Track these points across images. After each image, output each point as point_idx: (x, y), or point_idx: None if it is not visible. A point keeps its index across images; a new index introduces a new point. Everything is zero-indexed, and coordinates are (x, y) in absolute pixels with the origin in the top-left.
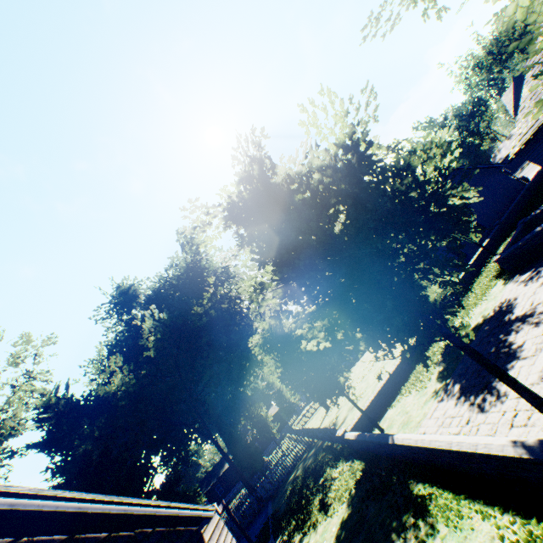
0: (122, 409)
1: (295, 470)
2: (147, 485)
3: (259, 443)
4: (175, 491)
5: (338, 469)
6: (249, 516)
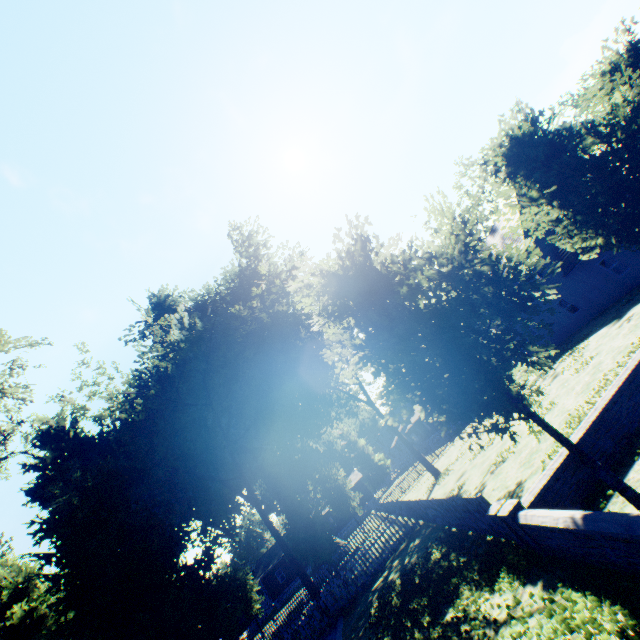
0: (122, 447)
1: (386, 570)
2: (170, 563)
3: (334, 519)
4: (204, 577)
5: (501, 599)
6: (305, 639)
